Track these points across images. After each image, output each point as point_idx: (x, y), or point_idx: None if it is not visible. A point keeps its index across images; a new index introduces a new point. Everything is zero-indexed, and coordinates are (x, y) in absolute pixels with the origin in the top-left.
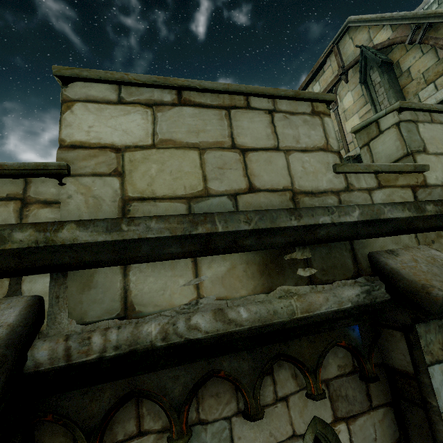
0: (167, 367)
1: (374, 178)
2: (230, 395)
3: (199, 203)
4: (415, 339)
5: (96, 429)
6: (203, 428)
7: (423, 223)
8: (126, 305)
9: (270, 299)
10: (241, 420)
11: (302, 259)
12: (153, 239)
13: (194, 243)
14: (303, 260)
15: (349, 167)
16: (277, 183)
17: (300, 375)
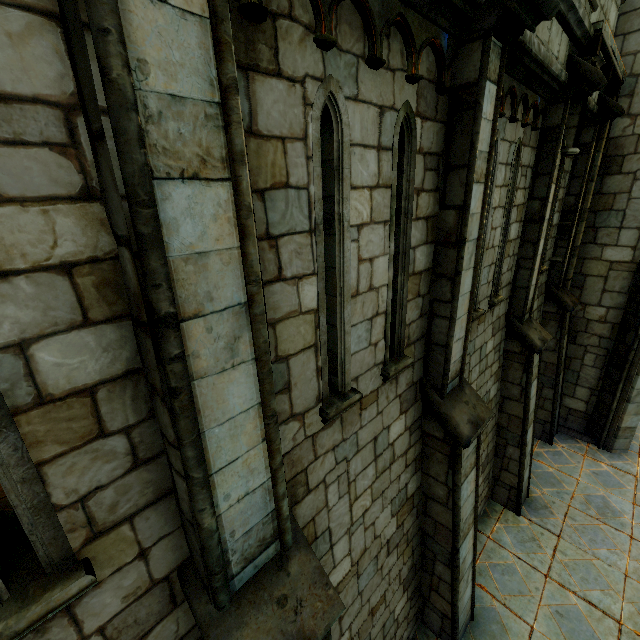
0: None
1: None
2: (360, 34)
3: None
4: (489, 47)
5: None
6: (339, 53)
7: None
8: None
9: None
10: (365, 66)
11: None
12: None
13: None
14: None
15: None
16: None
17: (405, 56)
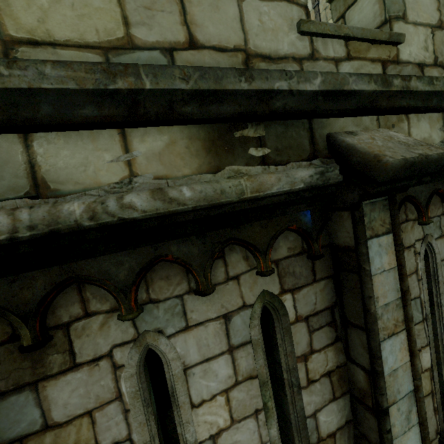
0: (106, 253)
1: (343, 46)
2: (181, 277)
3: (121, 56)
4: (360, 216)
5: (33, 313)
6: (155, 306)
7: (387, 102)
8: (36, 182)
9: (218, 179)
10: (193, 297)
11: (255, 138)
12: (53, 92)
13: (115, 105)
14: (256, 138)
15: (316, 26)
16: (227, 39)
17: (252, 257)
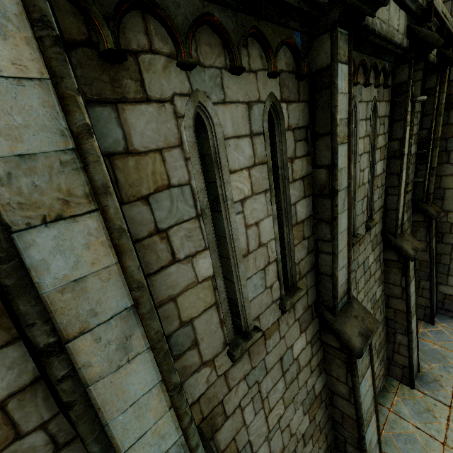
0: None
1: None
2: (220, 50)
3: None
4: (336, 37)
5: (112, 15)
6: (202, 69)
7: None
8: None
9: None
10: (228, 74)
11: None
12: None
13: None
14: None
15: None
16: None
17: (264, 58)
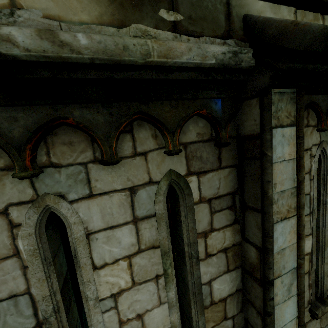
0: None
1: None
2: (86, 145)
3: None
4: (268, 102)
5: None
6: (57, 170)
7: None
8: None
9: (122, 36)
10: (98, 166)
11: None
12: None
13: None
14: None
15: None
16: None
17: (160, 136)
